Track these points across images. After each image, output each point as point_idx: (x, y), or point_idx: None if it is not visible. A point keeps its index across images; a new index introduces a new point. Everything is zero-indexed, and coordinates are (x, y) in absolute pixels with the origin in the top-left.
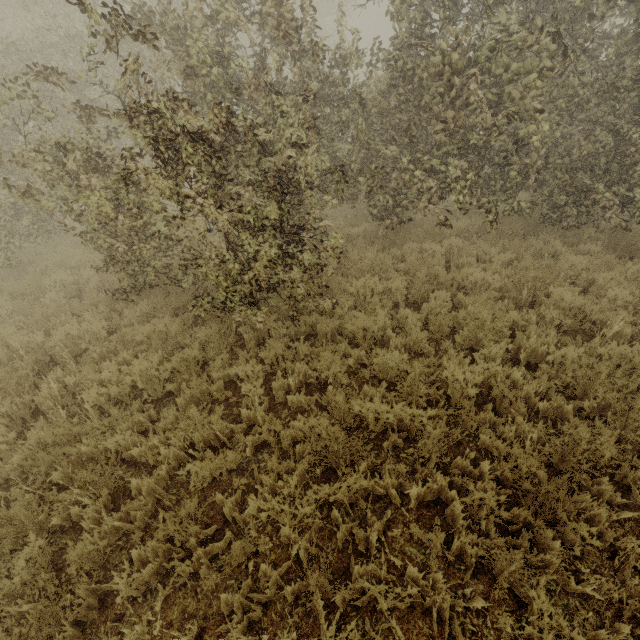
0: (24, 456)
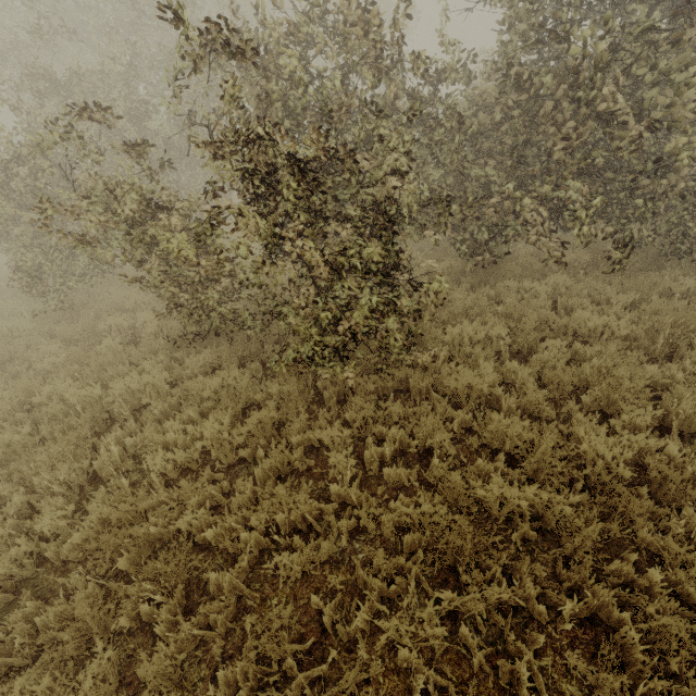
0: (85, 536)
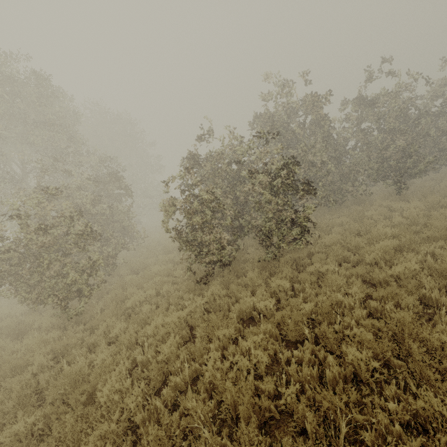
0: (278, 332)
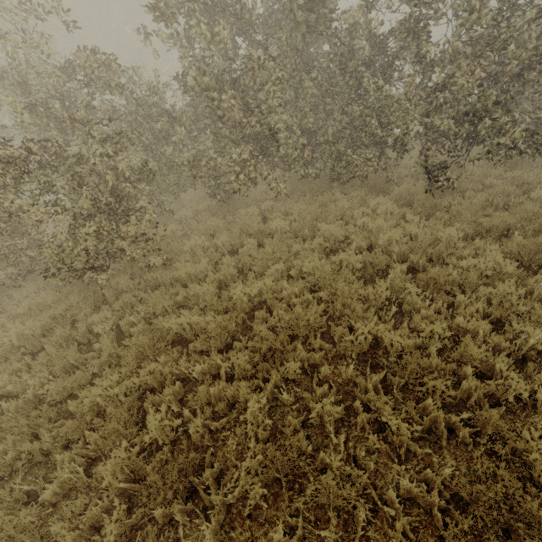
0: None
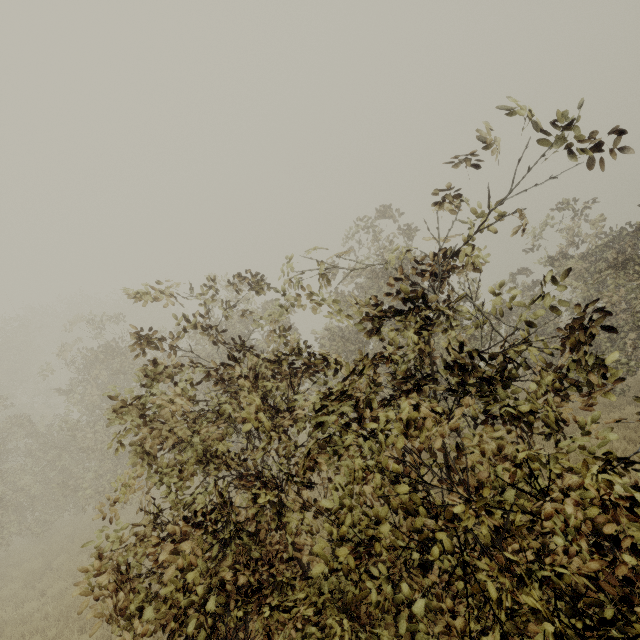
0: None
